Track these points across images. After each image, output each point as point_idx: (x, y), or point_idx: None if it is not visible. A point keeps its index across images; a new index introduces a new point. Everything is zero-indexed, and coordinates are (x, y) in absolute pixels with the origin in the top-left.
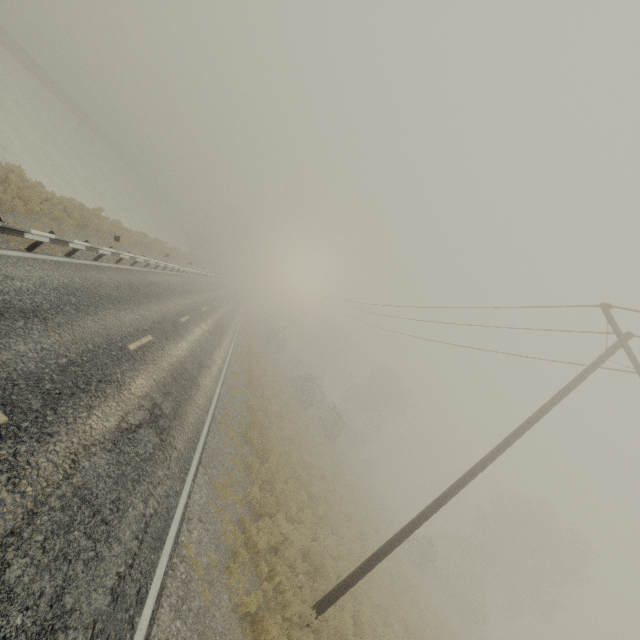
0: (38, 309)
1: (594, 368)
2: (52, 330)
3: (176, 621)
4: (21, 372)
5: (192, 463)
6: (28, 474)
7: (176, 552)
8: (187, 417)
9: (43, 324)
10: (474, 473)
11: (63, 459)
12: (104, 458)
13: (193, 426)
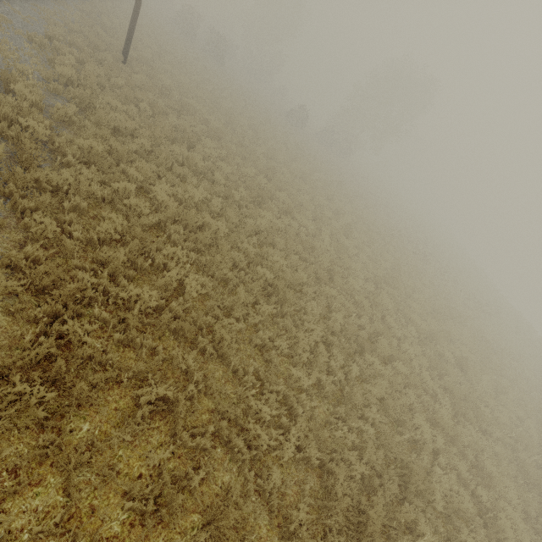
0: None
1: None
2: None
3: (4, 15)
4: None
5: None
6: None
7: None
8: None
9: None
10: None
11: None
12: None
13: None
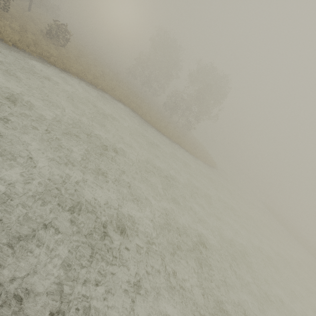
0: None
1: None
2: None
3: None
4: None
5: None
6: None
7: None
8: None
9: None
10: None
11: None
12: None
13: None
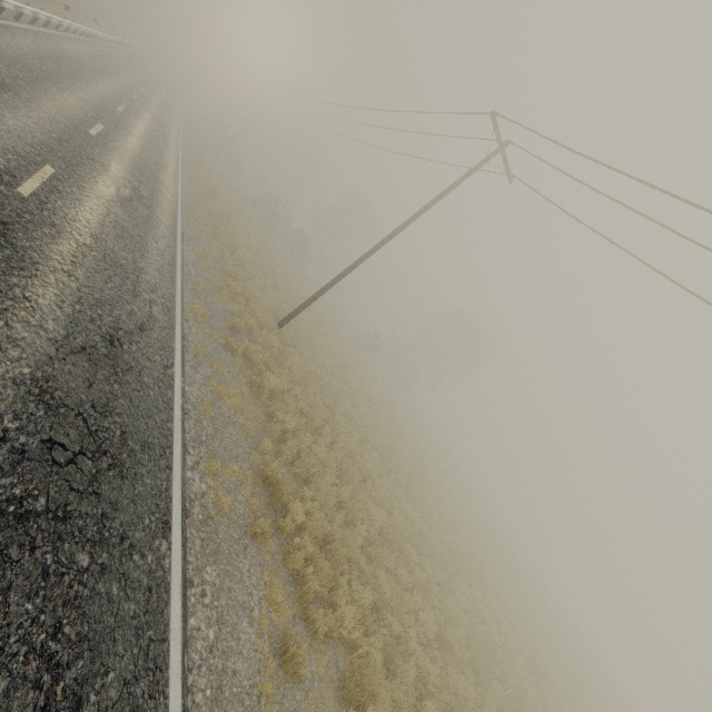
0: (5, 83)
1: (476, 169)
2: (29, 106)
3: (195, 299)
4: (38, 140)
5: (177, 235)
6: (87, 205)
7: (184, 275)
8: (162, 204)
9: (19, 99)
10: (381, 244)
11: (99, 204)
12: (121, 211)
13: (169, 212)
